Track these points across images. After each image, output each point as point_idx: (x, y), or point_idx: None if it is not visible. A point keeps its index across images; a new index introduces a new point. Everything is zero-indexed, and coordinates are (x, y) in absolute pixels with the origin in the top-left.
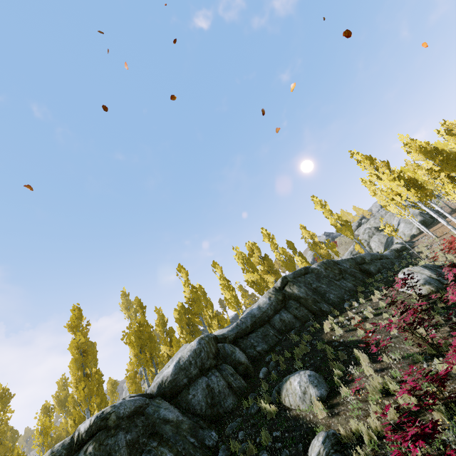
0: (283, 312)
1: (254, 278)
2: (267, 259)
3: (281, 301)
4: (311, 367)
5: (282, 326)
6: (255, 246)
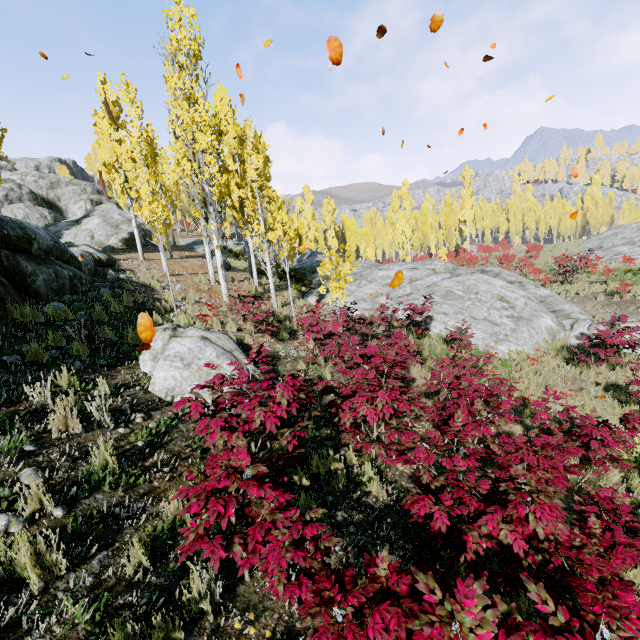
0: None
1: None
2: None
3: None
4: None
5: None
6: None
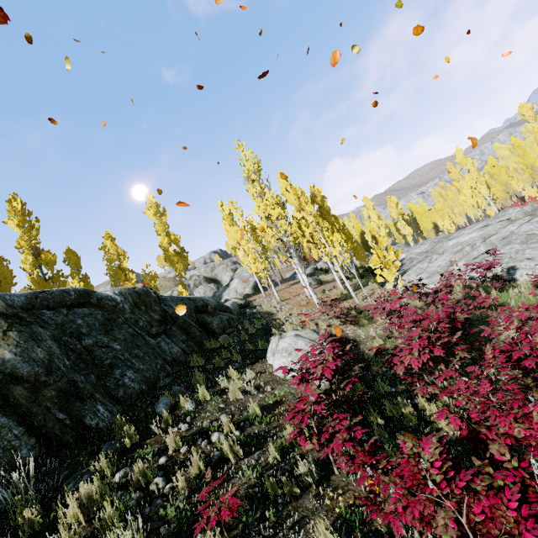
0: None
1: None
2: (0, 268)
3: None
4: None
5: None
6: None
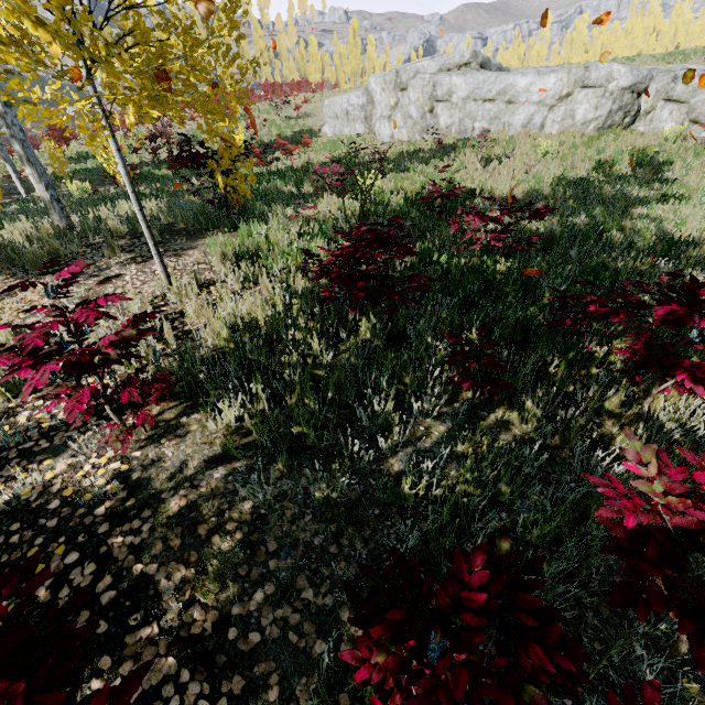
0: None
1: None
2: None
3: None
4: None
5: None
6: None
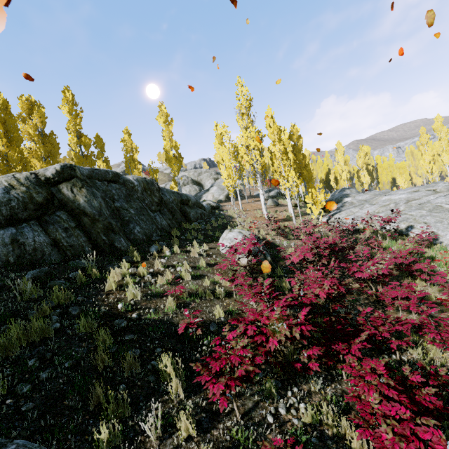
0: (29, 227)
1: (5, 149)
2: (52, 140)
3: (37, 204)
4: (34, 398)
5: (10, 255)
6: (40, 109)
